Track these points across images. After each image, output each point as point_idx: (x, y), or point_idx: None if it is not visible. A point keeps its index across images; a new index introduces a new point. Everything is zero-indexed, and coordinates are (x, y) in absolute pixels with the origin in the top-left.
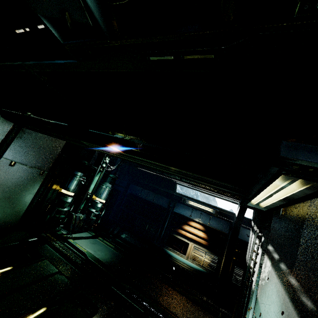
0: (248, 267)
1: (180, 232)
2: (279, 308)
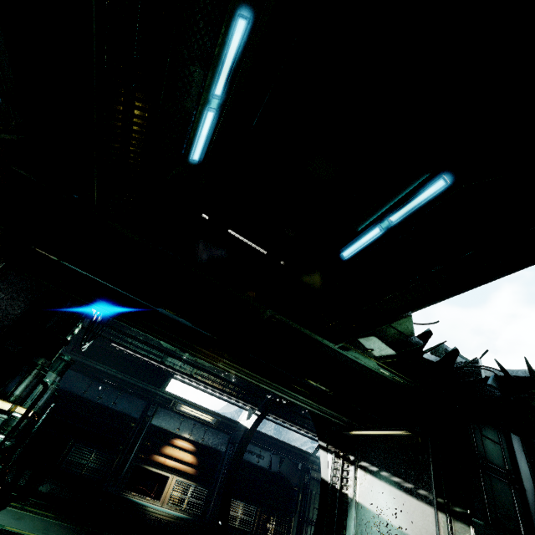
0: (330, 483)
1: (157, 459)
2: (388, 496)
